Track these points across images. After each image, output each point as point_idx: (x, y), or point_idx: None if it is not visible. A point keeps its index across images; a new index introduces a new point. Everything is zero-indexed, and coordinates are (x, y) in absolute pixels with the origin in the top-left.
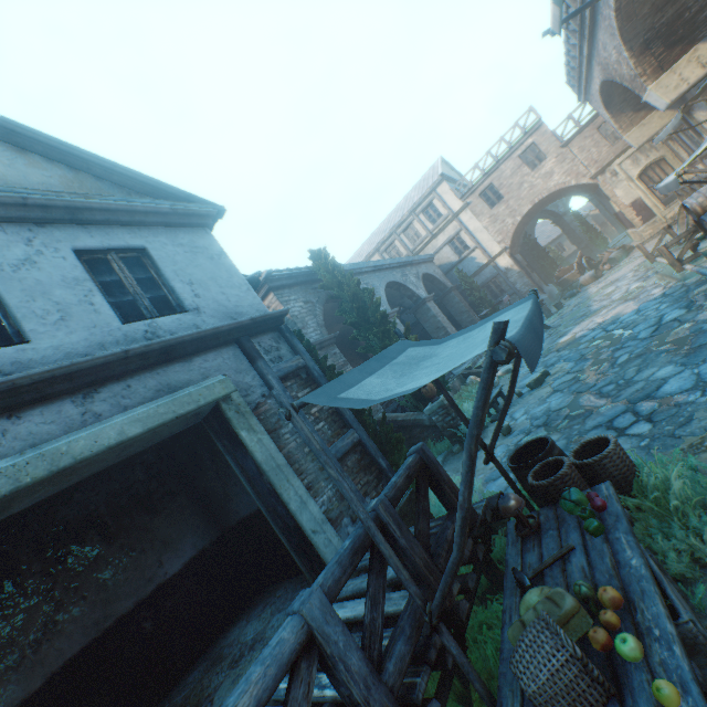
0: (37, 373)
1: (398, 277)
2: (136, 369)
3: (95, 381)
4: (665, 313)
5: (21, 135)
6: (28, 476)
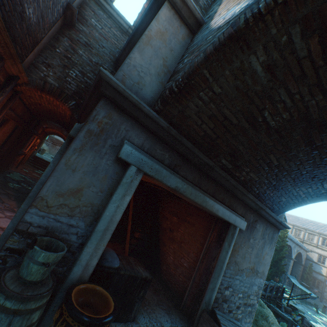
0: None
1: (292, 246)
2: None
3: None
4: None
5: None
6: None
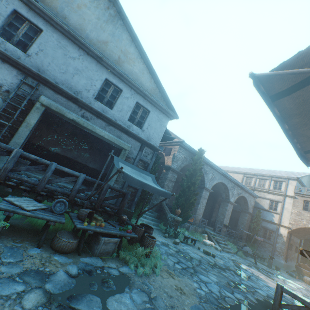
0: (106, 115)
1: (229, 185)
2: (119, 129)
3: (111, 124)
4: (263, 290)
5: (154, 75)
6: (88, 127)
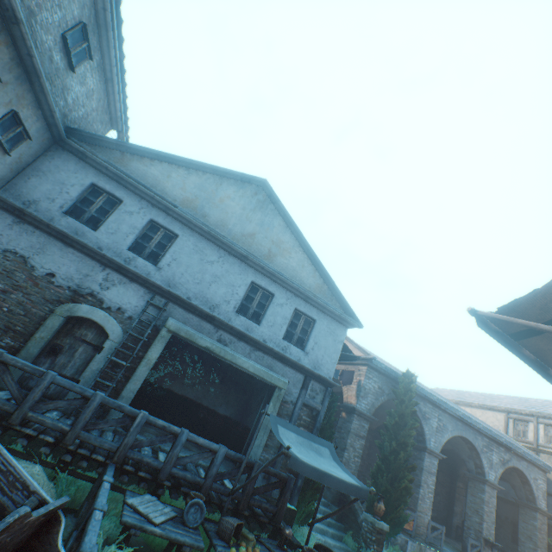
0: (251, 336)
1: (478, 442)
2: (270, 354)
3: (259, 348)
4: None
5: (320, 266)
6: (227, 356)
